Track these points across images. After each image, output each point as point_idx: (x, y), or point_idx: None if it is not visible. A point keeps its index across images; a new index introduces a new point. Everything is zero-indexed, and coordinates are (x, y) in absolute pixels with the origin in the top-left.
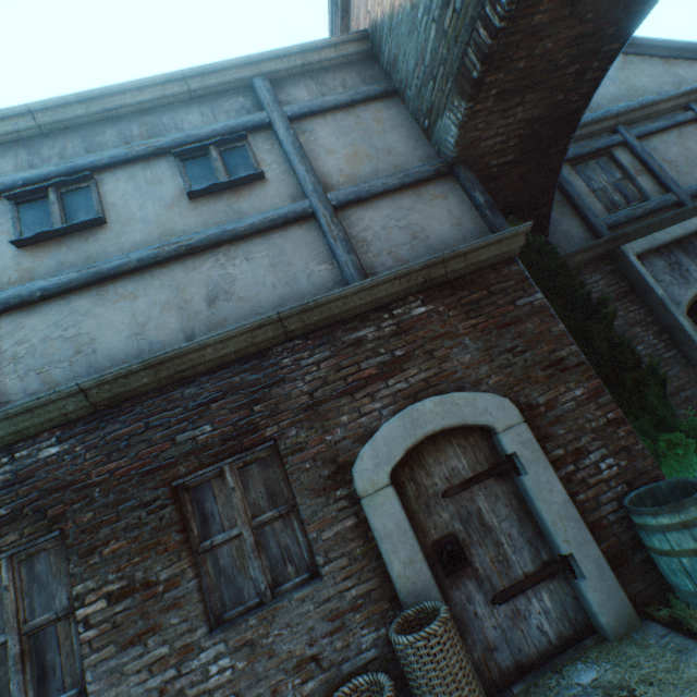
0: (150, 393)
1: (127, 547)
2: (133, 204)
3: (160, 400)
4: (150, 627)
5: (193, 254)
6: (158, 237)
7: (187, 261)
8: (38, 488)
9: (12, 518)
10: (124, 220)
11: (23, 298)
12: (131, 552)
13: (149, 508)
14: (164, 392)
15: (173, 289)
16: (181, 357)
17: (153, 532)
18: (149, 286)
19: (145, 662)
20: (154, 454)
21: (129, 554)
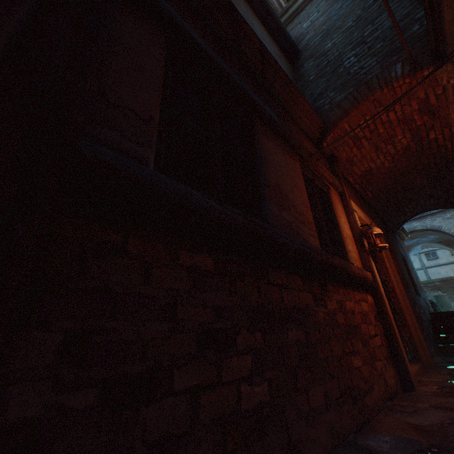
0: (449, 279)
1: (448, 294)
2: (441, 255)
3: (450, 280)
4: (453, 301)
5: (452, 263)
6: (446, 260)
7: (451, 264)
8: (436, 286)
9: (434, 289)
10: (440, 257)
11: (429, 267)
12: (449, 294)
13: (451, 291)
14: (451, 280)
15: (450, 267)
16: (453, 276)
17: (451, 293)
18: (446, 267)
19: (452, 303)
20: (450, 286)
21: (449, 294)
